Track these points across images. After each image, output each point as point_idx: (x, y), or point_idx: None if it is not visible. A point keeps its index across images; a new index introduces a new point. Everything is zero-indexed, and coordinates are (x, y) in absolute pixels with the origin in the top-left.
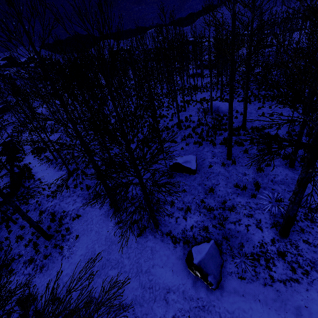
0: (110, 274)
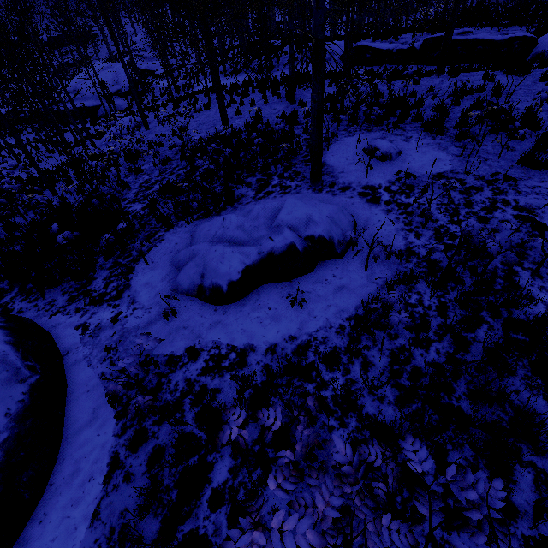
0: None
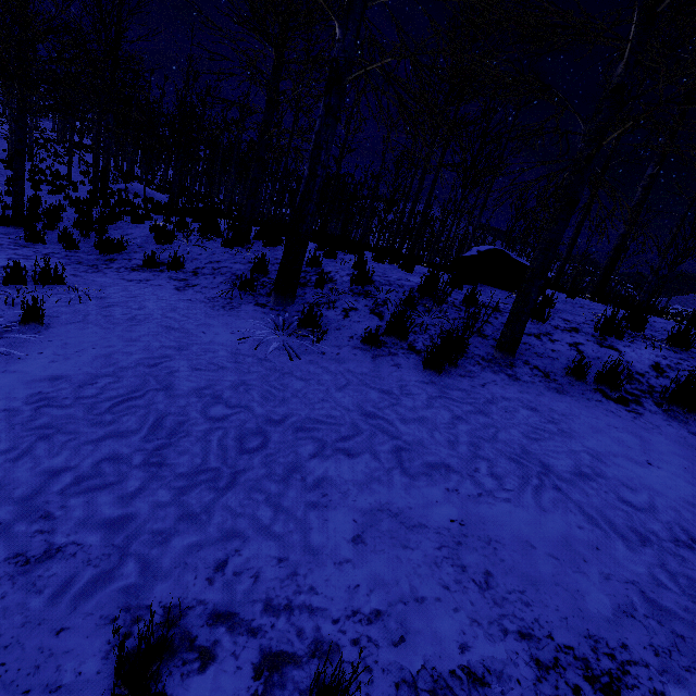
0: (325, 472)
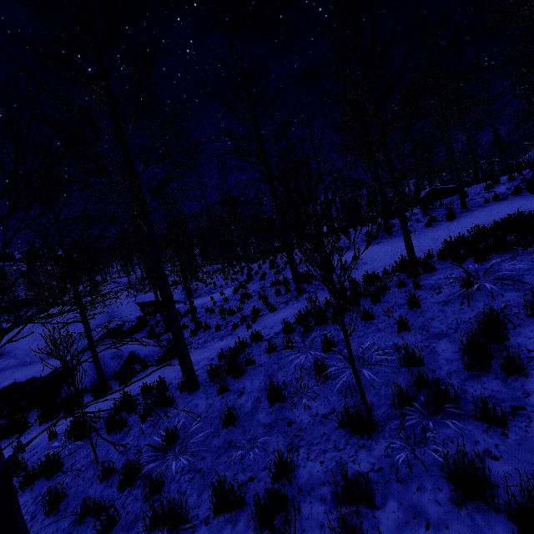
0: (453, 234)
